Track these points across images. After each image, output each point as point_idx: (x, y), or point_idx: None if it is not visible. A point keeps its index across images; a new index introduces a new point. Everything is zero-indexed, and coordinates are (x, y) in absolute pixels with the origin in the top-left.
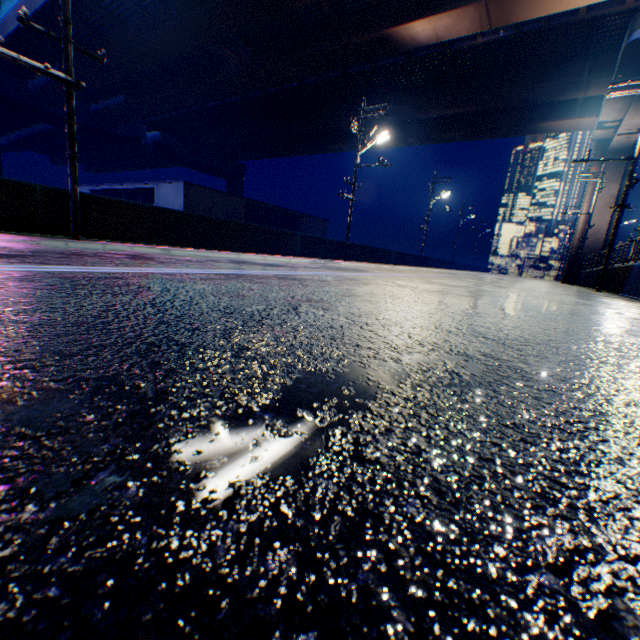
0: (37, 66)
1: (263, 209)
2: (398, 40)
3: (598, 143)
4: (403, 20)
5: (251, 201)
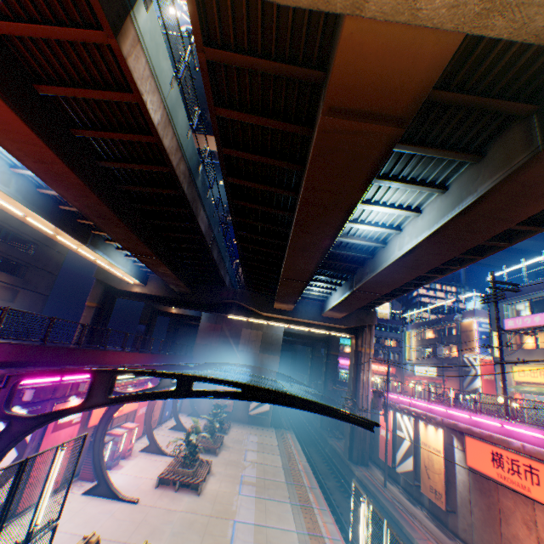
0: None
1: None
2: None
3: None
4: None
5: None
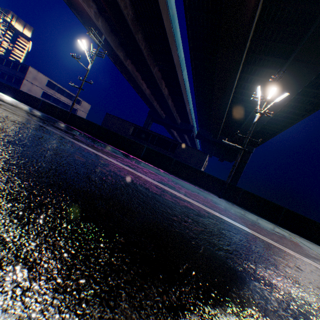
0: None
1: (149, 133)
2: None
3: None
4: None
5: (136, 125)
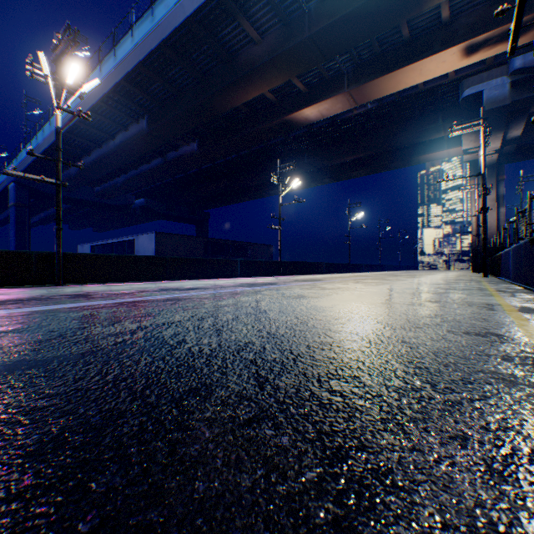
0: (37, 178)
1: (218, 243)
2: (296, 121)
3: (470, 163)
4: (296, 109)
5: (208, 239)
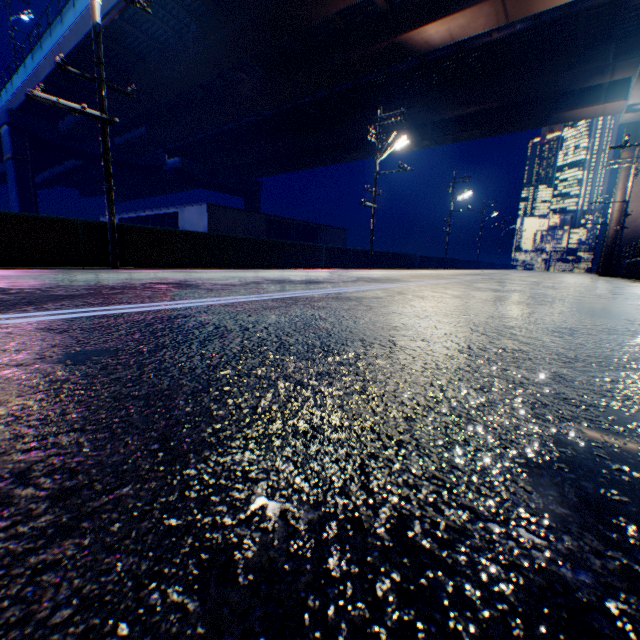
0: (75, 107)
1: (283, 224)
2: (411, 45)
3: (628, 127)
4: (416, 25)
5: (271, 217)
